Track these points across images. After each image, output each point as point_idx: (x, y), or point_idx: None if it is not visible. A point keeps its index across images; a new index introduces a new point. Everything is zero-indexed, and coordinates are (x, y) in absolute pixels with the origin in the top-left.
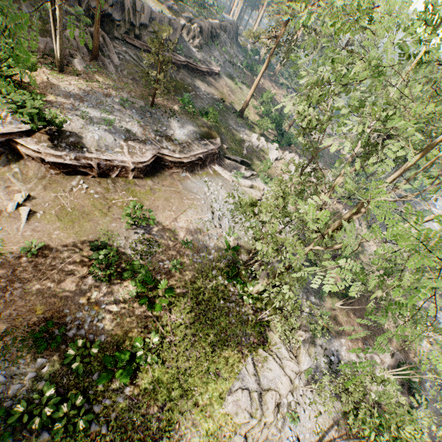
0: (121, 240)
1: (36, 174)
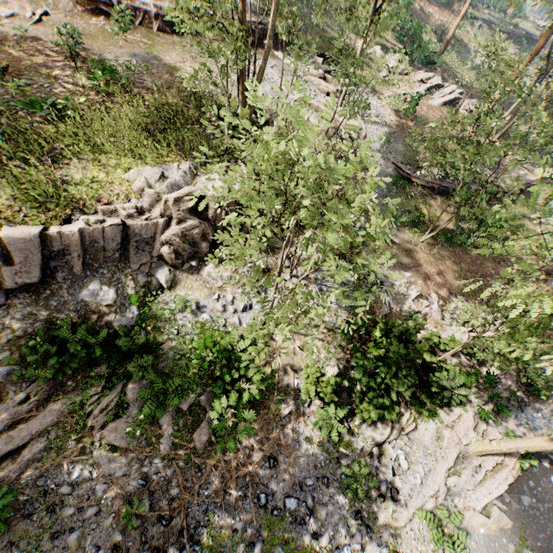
0: (111, 57)
1: (66, 9)
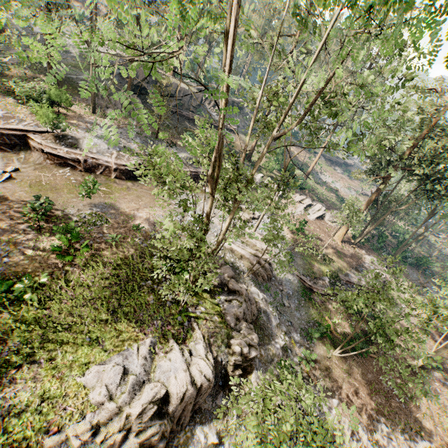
0: (73, 210)
1: (36, 161)
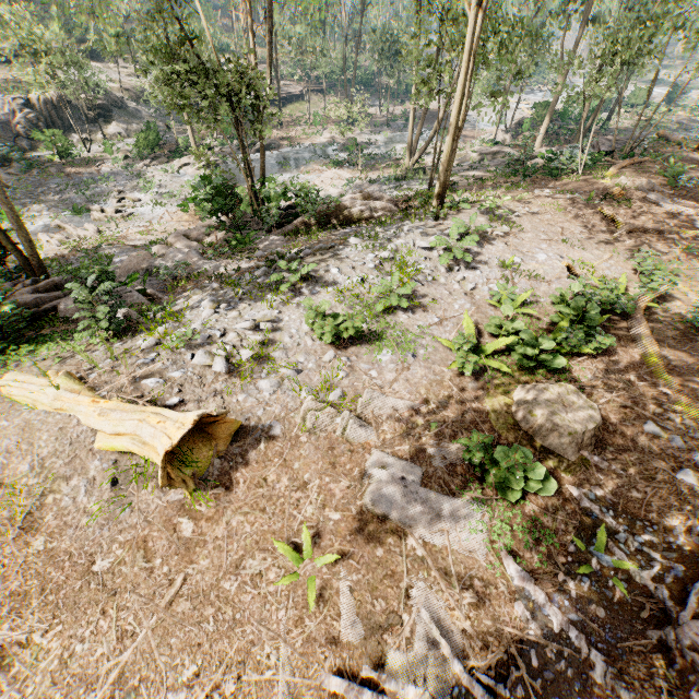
0: None
1: None
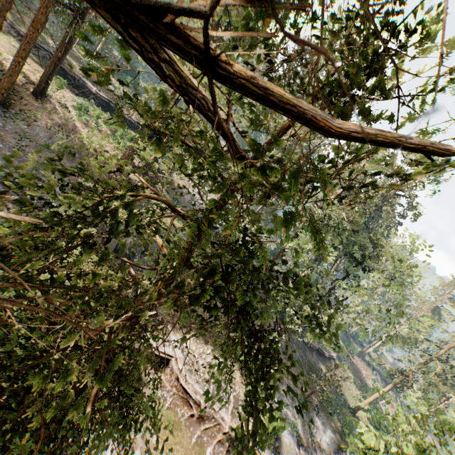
0: None
1: None
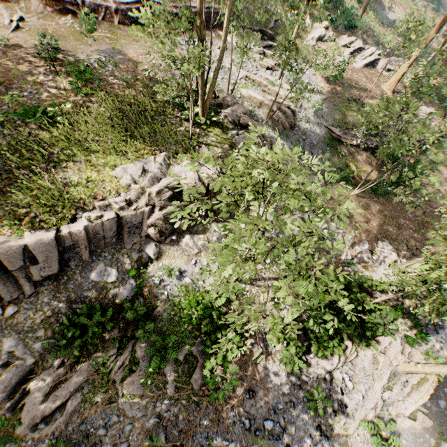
0: (83, 56)
1: (37, 11)
